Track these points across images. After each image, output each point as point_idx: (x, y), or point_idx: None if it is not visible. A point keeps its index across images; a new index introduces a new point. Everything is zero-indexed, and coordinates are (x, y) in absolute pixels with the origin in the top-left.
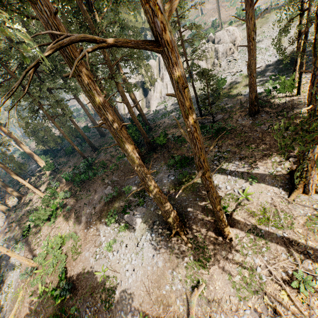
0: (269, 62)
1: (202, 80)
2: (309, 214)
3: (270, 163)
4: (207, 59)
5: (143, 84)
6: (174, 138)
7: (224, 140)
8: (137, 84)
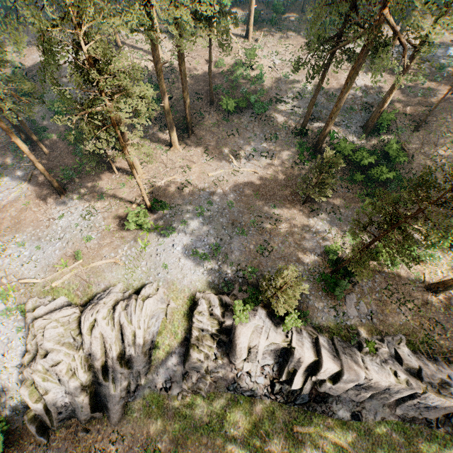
0: None
1: None
2: None
3: None
4: None
5: None
6: None
7: None
8: None
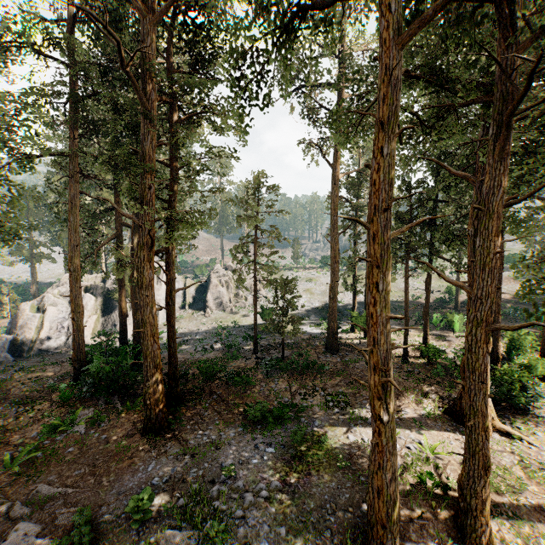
0: (308, 307)
1: (222, 311)
2: (515, 461)
3: (413, 403)
4: (229, 287)
5: (110, 292)
6: (226, 376)
7: (322, 379)
8: (94, 289)
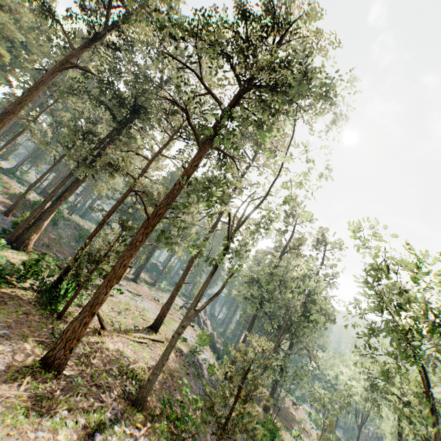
0: None
1: None
2: None
3: None
4: None
5: None
6: None
7: None
8: None
